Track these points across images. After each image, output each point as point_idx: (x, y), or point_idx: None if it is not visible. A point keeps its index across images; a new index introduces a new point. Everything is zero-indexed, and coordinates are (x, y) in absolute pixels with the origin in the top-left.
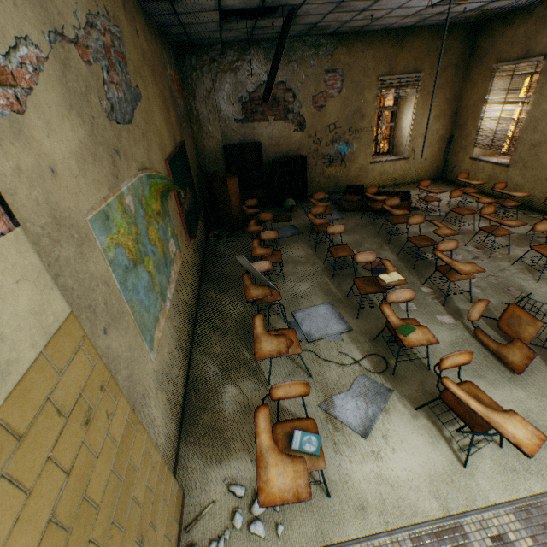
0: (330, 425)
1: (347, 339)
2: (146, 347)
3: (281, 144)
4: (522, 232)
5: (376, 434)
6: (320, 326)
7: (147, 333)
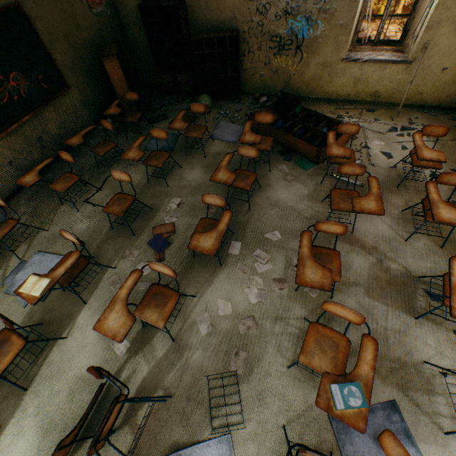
0: None
1: (28, 309)
2: None
3: (213, 7)
4: (419, 270)
5: None
6: None
7: None
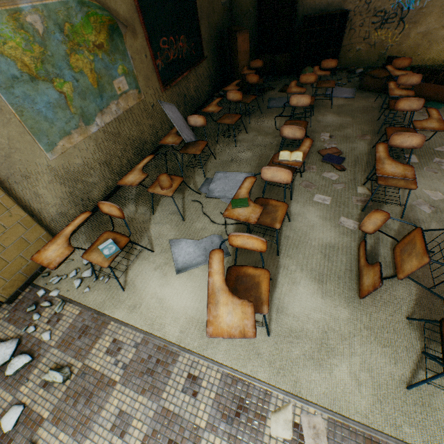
0: (164, 255)
1: None
2: (40, 146)
3: None
4: None
5: (186, 275)
6: (225, 189)
7: (44, 138)
